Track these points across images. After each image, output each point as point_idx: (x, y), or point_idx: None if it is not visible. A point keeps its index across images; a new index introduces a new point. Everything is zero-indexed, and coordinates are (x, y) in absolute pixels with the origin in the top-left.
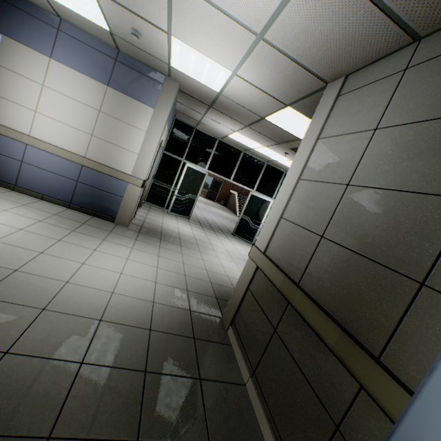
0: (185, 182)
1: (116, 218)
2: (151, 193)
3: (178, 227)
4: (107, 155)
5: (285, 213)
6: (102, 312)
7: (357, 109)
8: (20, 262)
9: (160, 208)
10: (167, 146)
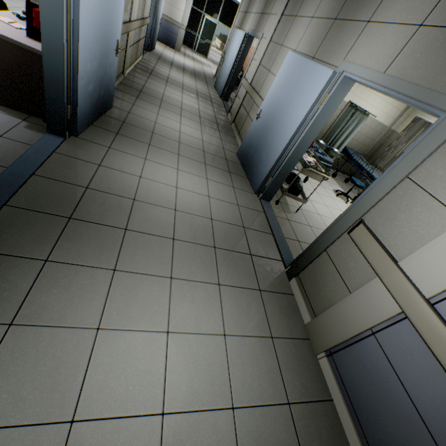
0: (204, 30)
1: (175, 47)
2: (185, 39)
3: (201, 59)
4: (171, 13)
5: (229, 38)
6: (184, 65)
7: (243, 4)
8: (162, 52)
9: (190, 50)
10: (193, 2)
